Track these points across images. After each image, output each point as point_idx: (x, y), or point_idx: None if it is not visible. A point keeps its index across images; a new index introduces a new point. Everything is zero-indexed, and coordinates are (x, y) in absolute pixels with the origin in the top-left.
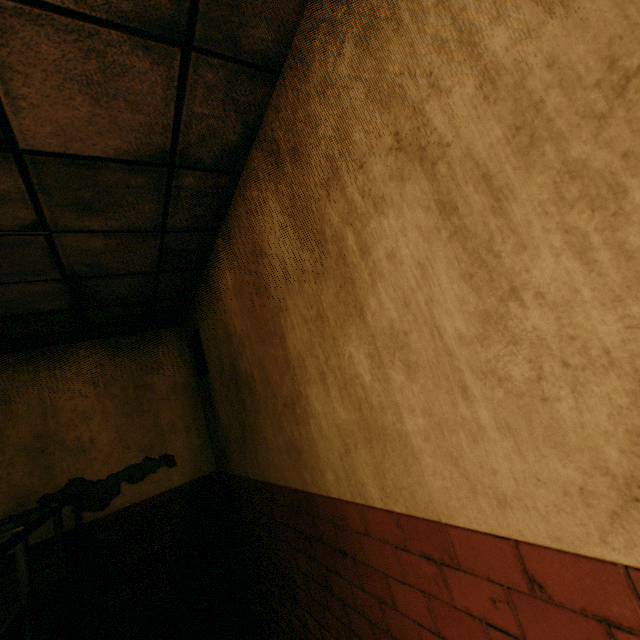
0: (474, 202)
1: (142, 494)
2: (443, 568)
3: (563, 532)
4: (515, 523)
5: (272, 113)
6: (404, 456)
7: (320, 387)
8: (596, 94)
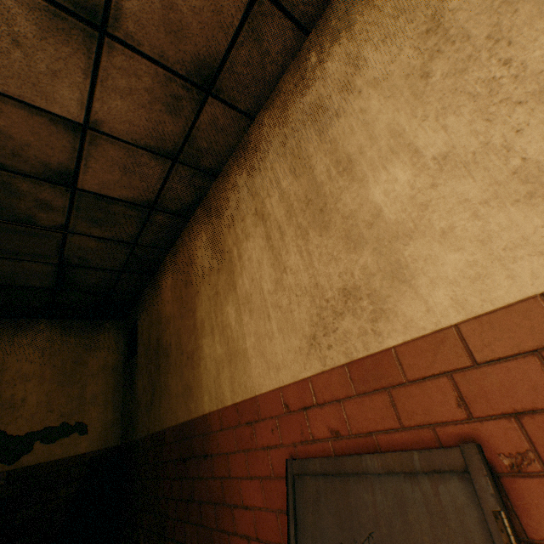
0: (276, 236)
1: (50, 455)
2: (255, 425)
3: (295, 371)
4: (281, 377)
5: (211, 192)
6: (244, 363)
7: (210, 337)
8: (303, 204)
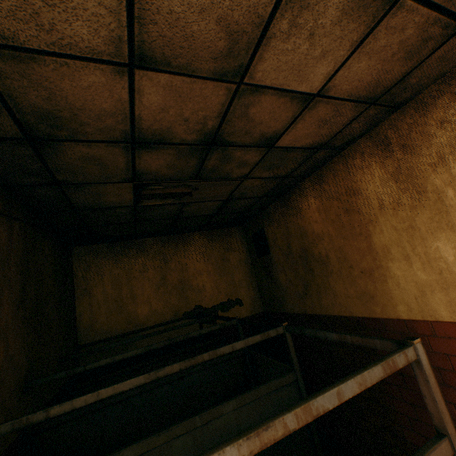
0: None
1: None
2: None
3: None
4: None
5: (387, 125)
6: None
7: (402, 263)
8: None
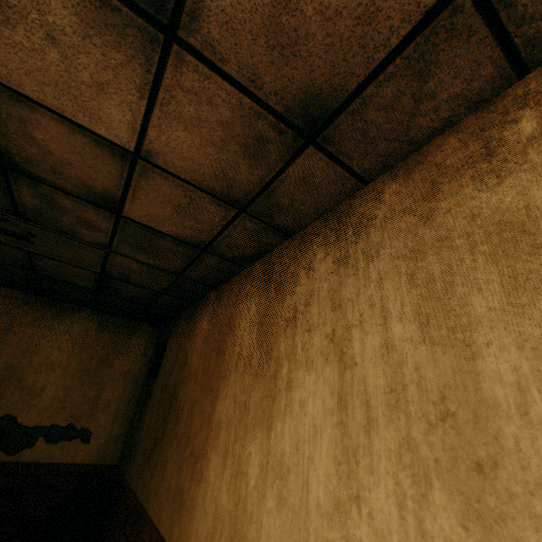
0: (357, 413)
1: (48, 456)
2: None
3: None
4: None
5: (278, 252)
6: None
7: (221, 460)
8: (432, 408)
